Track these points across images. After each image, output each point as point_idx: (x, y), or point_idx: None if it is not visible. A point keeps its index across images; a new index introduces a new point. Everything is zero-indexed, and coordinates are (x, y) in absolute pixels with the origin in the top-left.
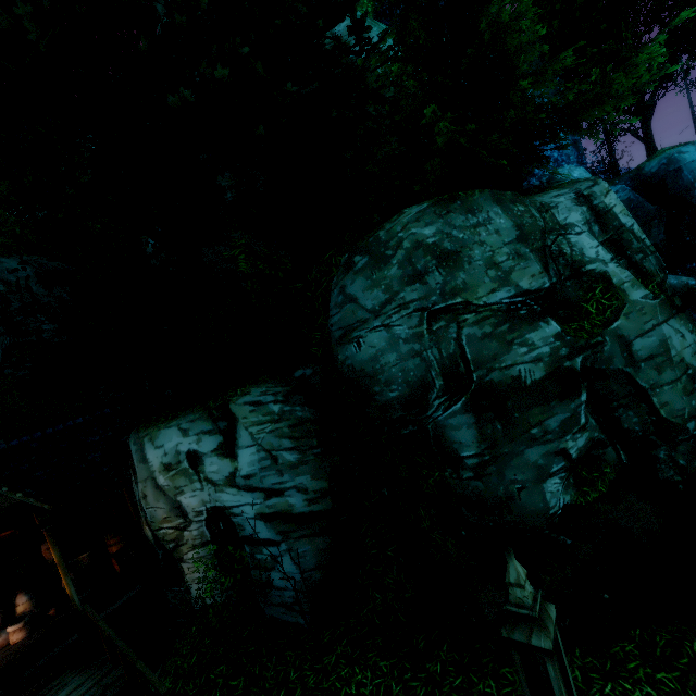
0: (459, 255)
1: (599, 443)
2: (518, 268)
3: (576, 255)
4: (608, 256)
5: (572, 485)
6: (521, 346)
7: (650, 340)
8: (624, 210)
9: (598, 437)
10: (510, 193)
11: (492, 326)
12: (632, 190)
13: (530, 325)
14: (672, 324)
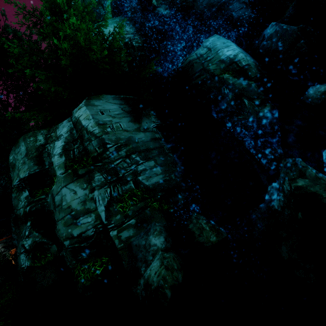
0: (15, 165)
1: (44, 243)
2: (22, 168)
3: (51, 153)
4: (60, 151)
5: (30, 258)
6: (20, 201)
7: (59, 196)
8: (87, 116)
9: (40, 241)
10: (32, 132)
11: (15, 193)
12: (279, 23)
13: (21, 193)
14: (70, 187)
